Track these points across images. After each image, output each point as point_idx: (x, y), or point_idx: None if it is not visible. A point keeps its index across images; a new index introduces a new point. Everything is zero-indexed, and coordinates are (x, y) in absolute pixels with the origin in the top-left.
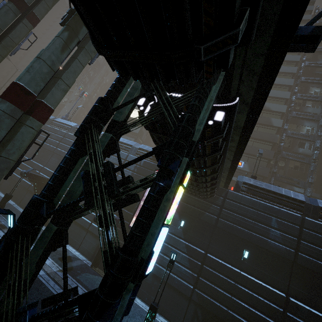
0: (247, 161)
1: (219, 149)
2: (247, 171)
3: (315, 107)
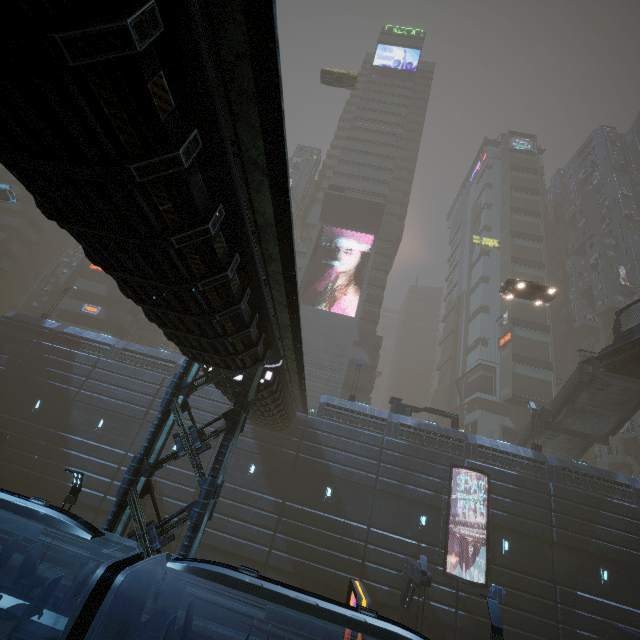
0: (108, 307)
1: None
2: (103, 319)
3: None
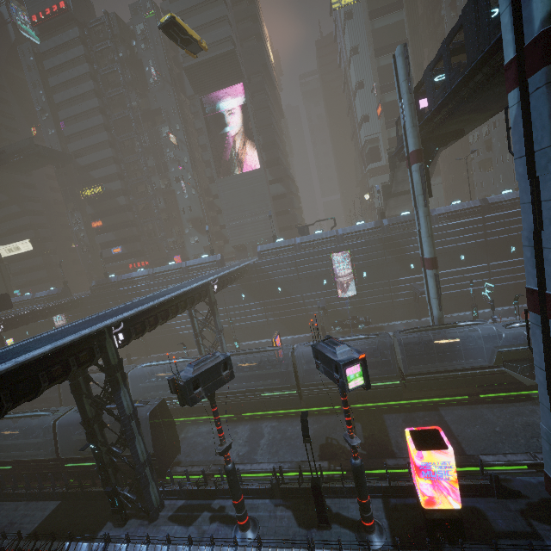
0: (123, 244)
1: (19, 323)
2: (127, 252)
3: (147, 160)
